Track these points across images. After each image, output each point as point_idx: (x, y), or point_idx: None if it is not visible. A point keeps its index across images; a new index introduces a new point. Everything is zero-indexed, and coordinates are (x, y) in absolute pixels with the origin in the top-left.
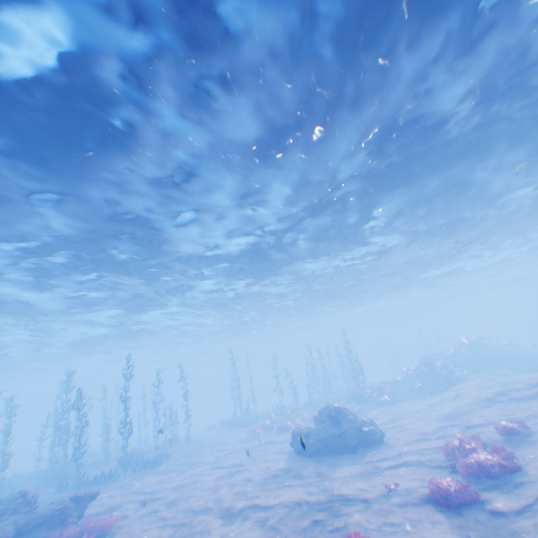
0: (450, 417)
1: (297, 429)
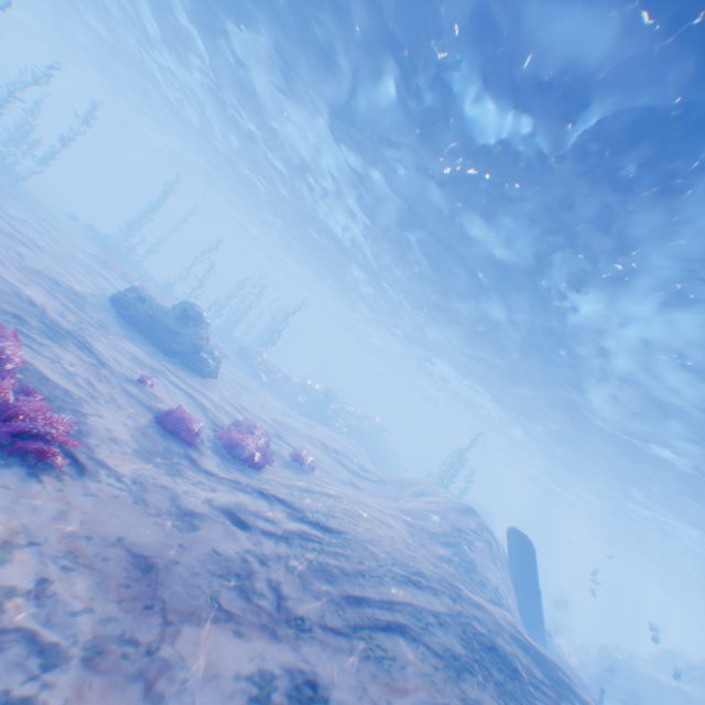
0: (281, 424)
1: (140, 287)
